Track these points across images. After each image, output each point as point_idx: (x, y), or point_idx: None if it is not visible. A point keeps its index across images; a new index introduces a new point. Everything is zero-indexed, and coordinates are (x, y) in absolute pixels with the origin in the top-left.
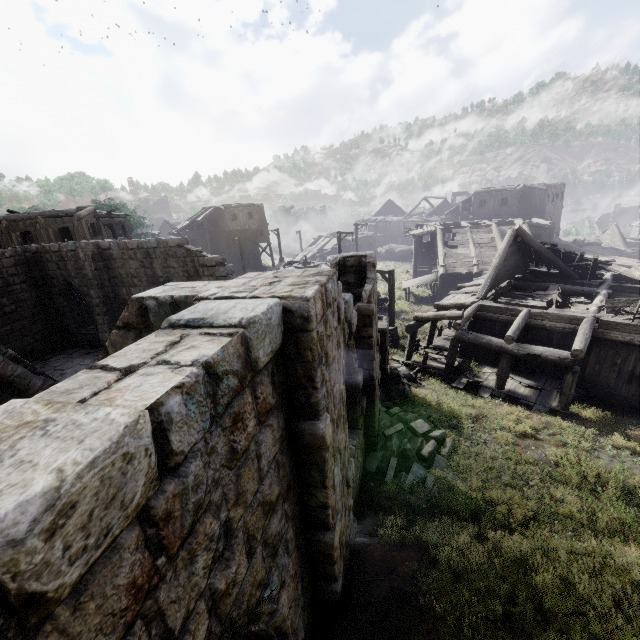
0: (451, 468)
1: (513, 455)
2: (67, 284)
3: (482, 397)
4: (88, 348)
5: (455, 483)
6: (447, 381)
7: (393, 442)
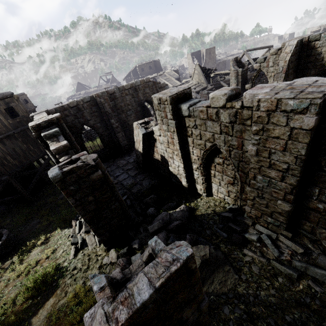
0: None
1: None
2: (81, 128)
3: None
4: (105, 162)
5: None
6: None
7: None
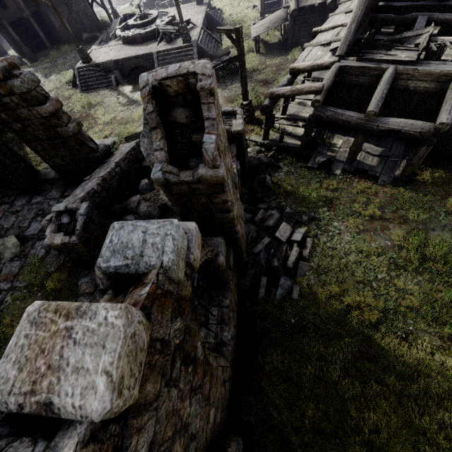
0: (312, 270)
1: (365, 248)
2: None
3: (334, 174)
4: None
5: (316, 288)
6: (302, 159)
7: (261, 257)
